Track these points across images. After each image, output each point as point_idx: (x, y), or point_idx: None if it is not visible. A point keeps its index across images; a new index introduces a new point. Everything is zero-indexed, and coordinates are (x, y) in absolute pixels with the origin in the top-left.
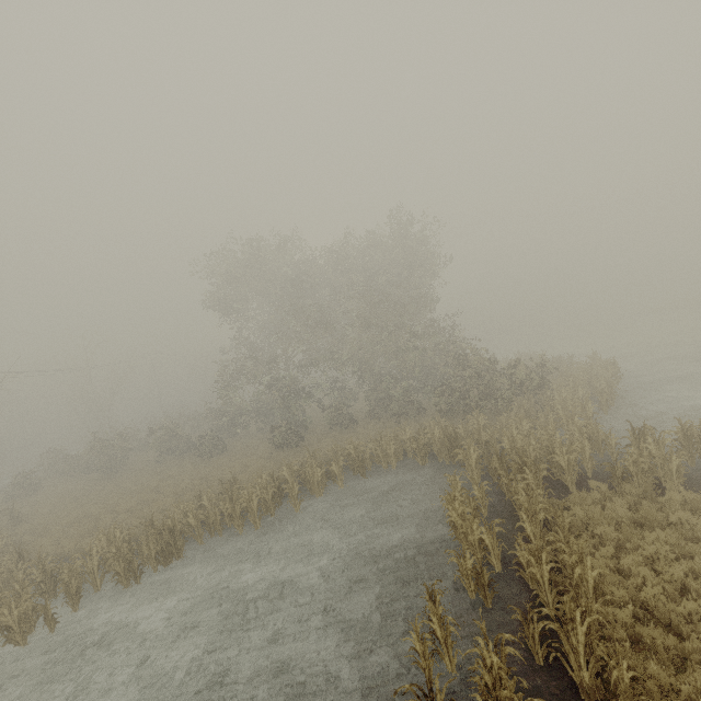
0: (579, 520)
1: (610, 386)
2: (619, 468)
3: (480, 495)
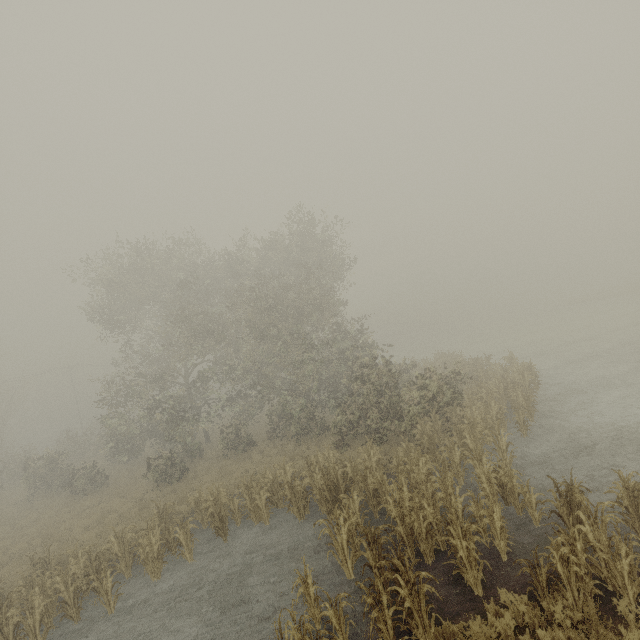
0: None
1: (527, 398)
2: (542, 567)
3: (335, 617)
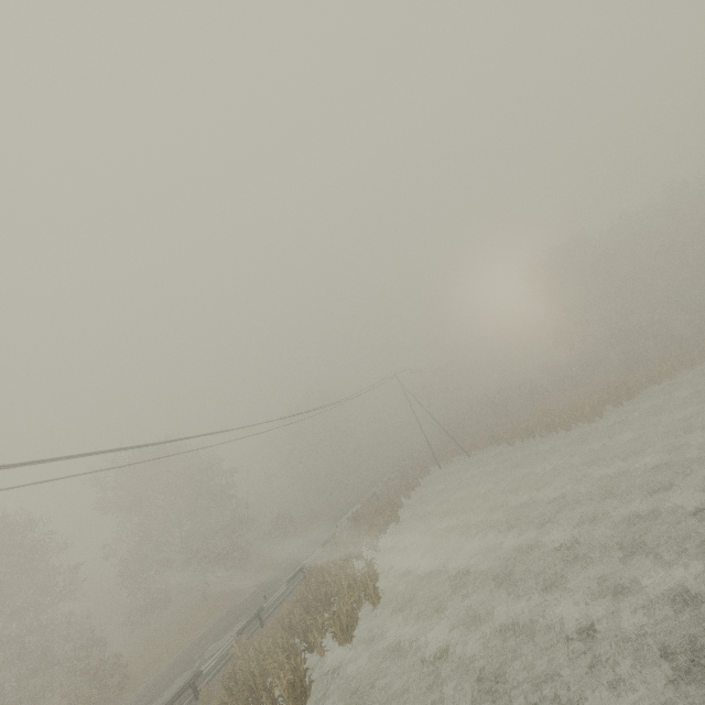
0: None
1: None
2: None
3: None
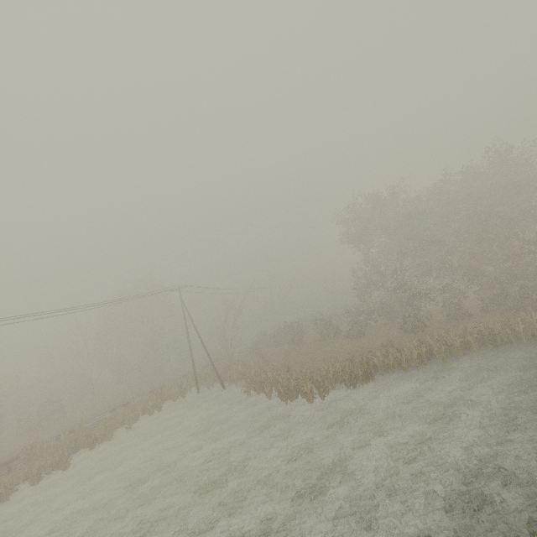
0: None
1: None
2: None
3: None
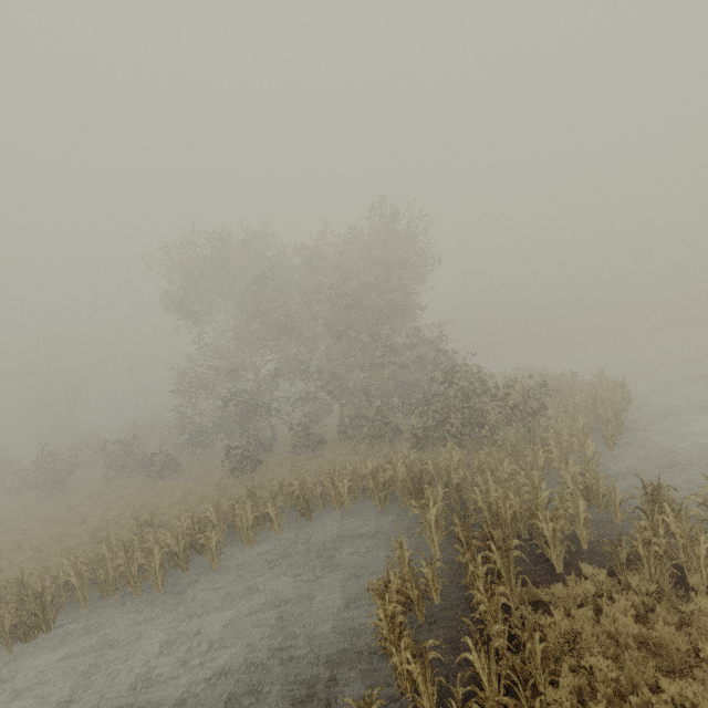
0: (562, 634)
1: (617, 414)
2: (623, 547)
3: (430, 574)
